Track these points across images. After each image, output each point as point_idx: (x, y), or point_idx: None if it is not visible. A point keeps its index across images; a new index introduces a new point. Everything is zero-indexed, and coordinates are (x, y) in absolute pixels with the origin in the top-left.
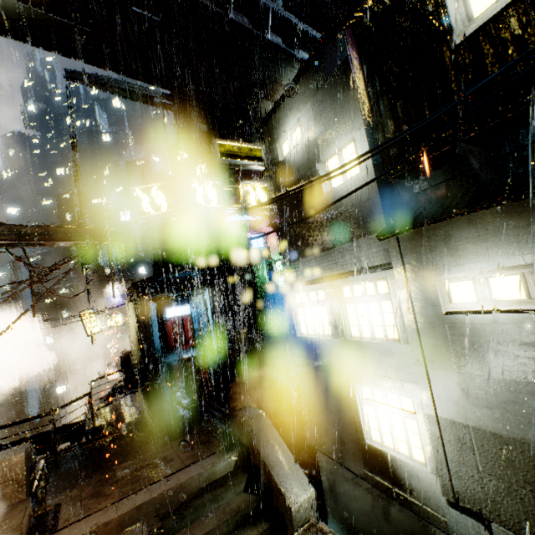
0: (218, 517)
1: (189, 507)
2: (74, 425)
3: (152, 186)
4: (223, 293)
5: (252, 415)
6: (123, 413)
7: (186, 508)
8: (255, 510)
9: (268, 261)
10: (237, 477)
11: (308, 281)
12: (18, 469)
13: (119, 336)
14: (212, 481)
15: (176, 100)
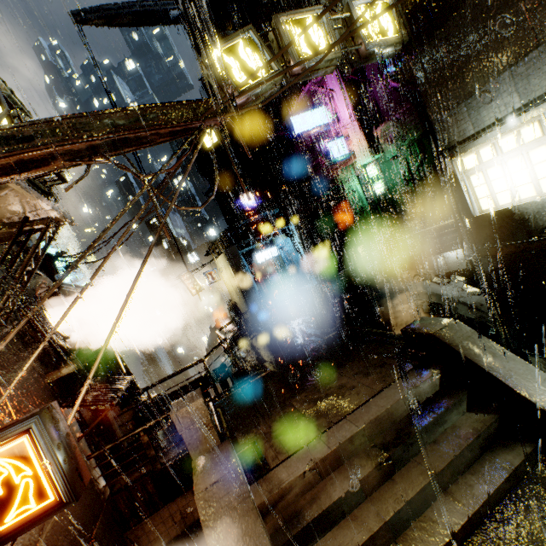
0: (453, 442)
1: (412, 435)
2: (218, 371)
3: (236, 44)
4: (308, 224)
5: (441, 325)
6: (260, 353)
7: (409, 436)
8: (497, 431)
9: (355, 170)
10: (454, 396)
11: (494, 122)
12: (202, 413)
13: (212, 296)
14: (419, 403)
15: (194, 4)
